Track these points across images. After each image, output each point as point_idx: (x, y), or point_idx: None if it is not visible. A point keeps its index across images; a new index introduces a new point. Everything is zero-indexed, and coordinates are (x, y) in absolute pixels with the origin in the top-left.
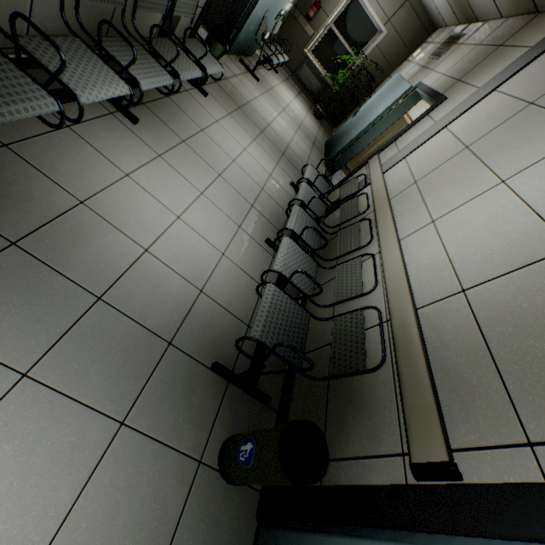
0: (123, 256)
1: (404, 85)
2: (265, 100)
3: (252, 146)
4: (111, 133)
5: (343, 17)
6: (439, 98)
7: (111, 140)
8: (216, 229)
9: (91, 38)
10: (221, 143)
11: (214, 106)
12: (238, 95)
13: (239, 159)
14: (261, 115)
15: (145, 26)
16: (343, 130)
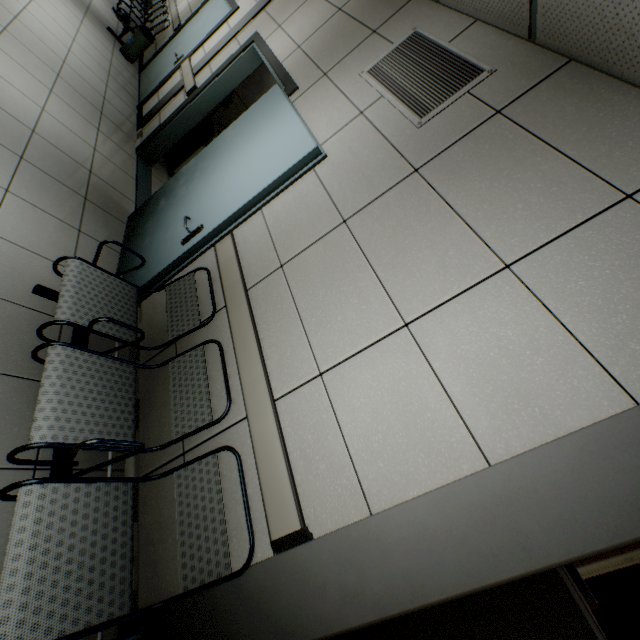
0: None
1: None
2: None
3: None
4: None
5: None
6: None
7: None
8: None
9: None
10: None
11: None
12: None
13: None
14: None
15: None
16: None
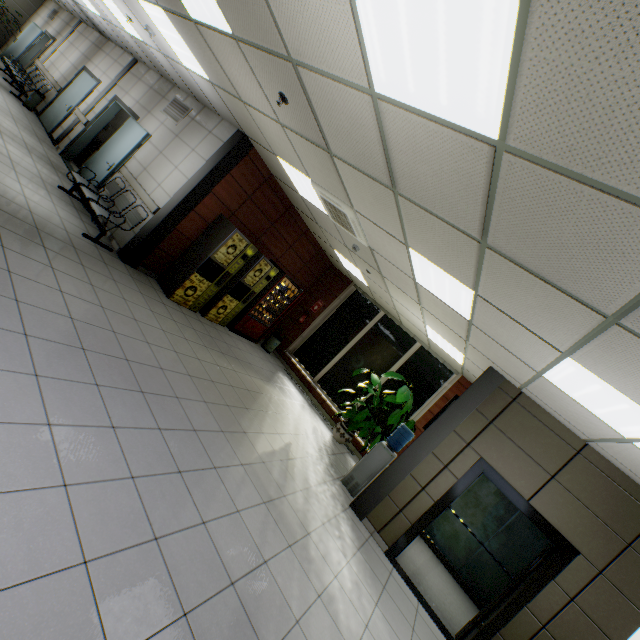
0: None
1: (40, 30)
2: None
3: None
4: None
5: None
6: (55, 40)
7: None
8: None
9: None
10: None
11: None
12: None
13: None
14: None
15: None
16: (12, 50)
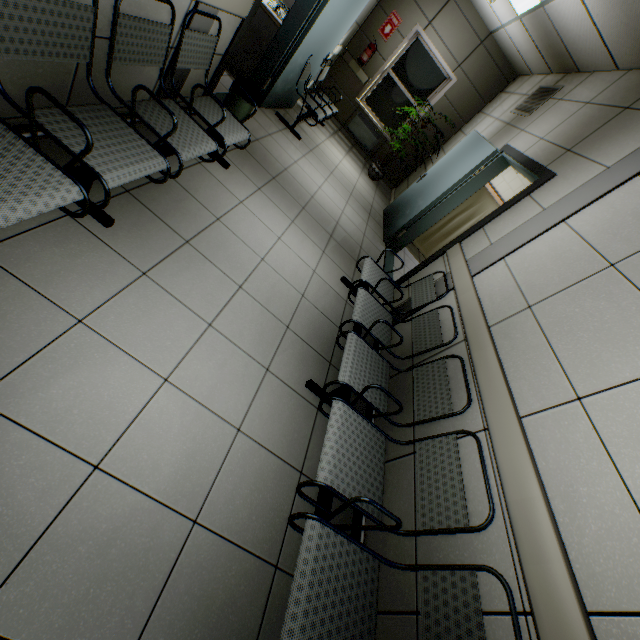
0: (43, 497)
1: (486, 147)
2: (308, 162)
3: (289, 231)
4: (63, 248)
5: (403, 61)
6: (543, 173)
7: (58, 262)
8: (230, 384)
9: (20, 112)
10: (246, 234)
11: (238, 180)
12: (272, 161)
13: (271, 255)
14: (302, 184)
15: (134, 82)
16: (406, 198)
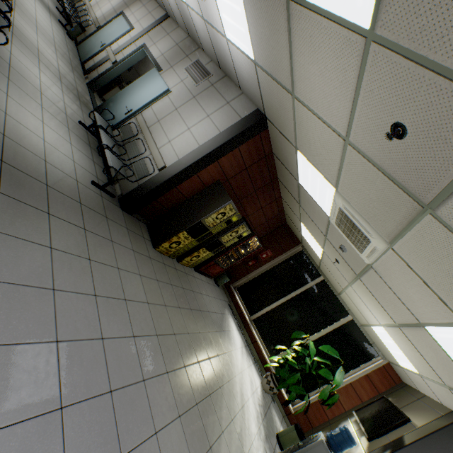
0: None
1: None
2: None
3: None
4: None
5: None
6: None
7: None
8: None
9: None
10: None
11: None
12: None
13: None
14: None
15: None
16: None
